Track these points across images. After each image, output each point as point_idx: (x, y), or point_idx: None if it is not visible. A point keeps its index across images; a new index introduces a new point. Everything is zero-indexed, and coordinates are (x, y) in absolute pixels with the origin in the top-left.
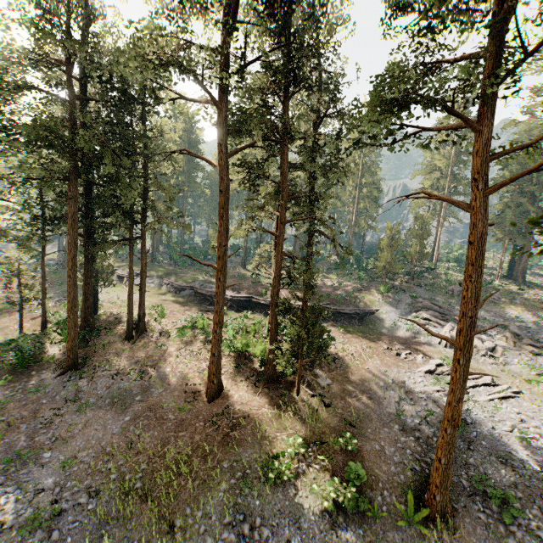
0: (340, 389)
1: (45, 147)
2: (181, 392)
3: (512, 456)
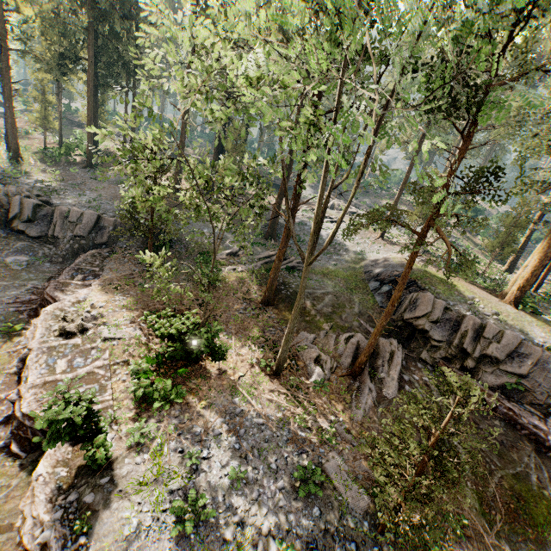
0: None
1: (71, 1)
2: None
3: None
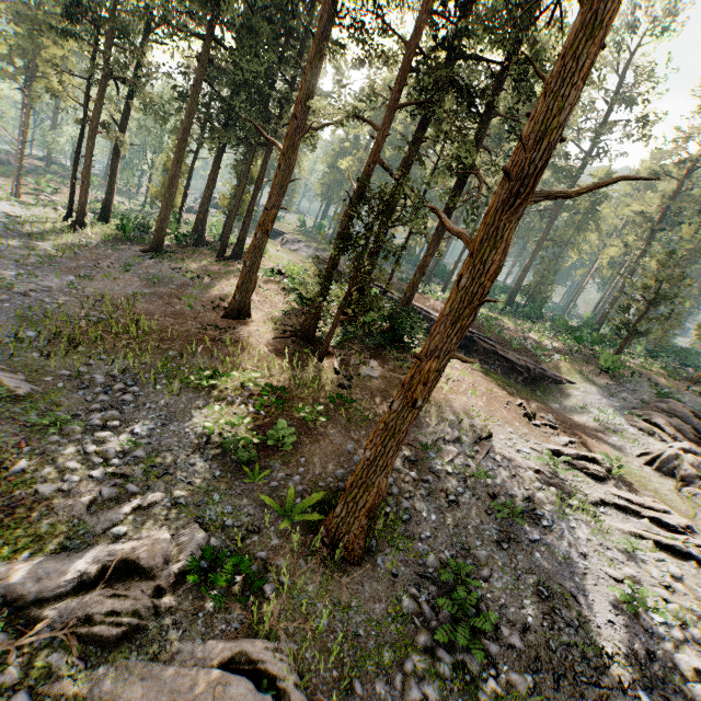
0: (381, 388)
1: None
2: (209, 300)
3: (571, 602)
